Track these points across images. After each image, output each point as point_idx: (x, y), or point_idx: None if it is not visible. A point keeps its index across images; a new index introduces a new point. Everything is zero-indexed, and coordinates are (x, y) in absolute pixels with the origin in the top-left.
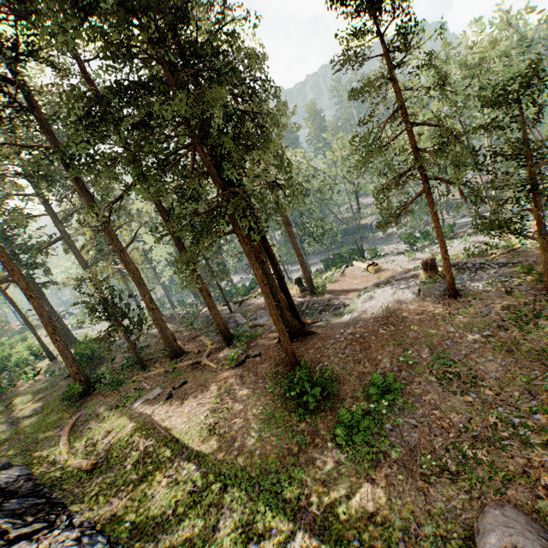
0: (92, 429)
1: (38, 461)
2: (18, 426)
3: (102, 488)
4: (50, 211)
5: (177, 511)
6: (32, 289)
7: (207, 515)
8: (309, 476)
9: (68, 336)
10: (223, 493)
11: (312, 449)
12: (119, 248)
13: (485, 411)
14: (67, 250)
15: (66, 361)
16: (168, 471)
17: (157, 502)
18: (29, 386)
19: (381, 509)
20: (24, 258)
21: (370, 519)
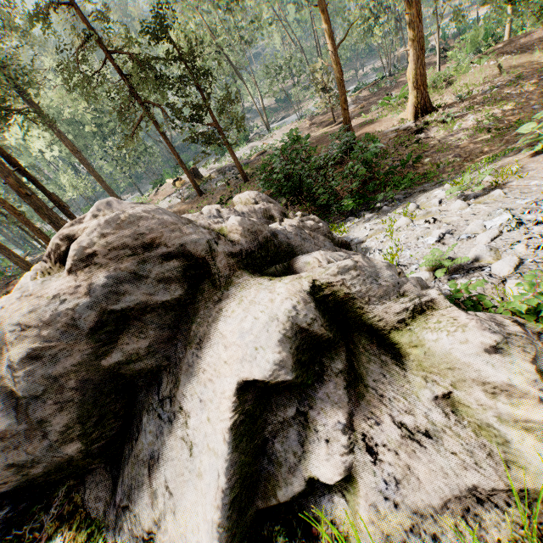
0: None
1: None
2: None
3: None
4: None
5: None
6: None
7: None
8: None
9: None
10: None
11: None
12: None
13: None
14: None
15: None
16: None
17: None
18: None
19: None
20: None
21: None
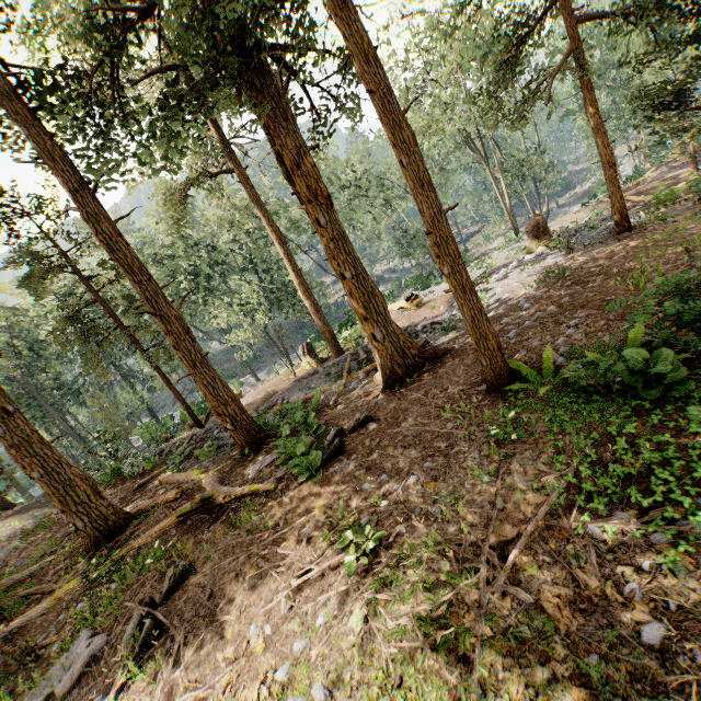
0: None
1: None
2: None
3: None
4: None
5: None
6: None
7: None
8: None
9: None
10: None
11: None
12: None
13: None
14: None
15: None
16: None
17: None
18: None
19: None
20: None
21: None
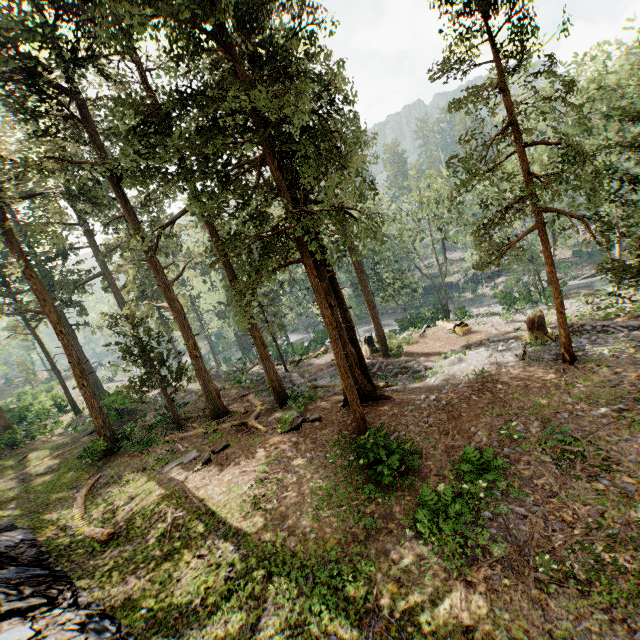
0: (112, 493)
1: (47, 525)
2: (29, 484)
3: (117, 564)
4: (93, 244)
5: (207, 601)
6: (63, 324)
7: (245, 610)
8: (380, 570)
9: (98, 387)
10: (267, 583)
11: (384, 537)
12: (164, 282)
13: (623, 503)
14: (106, 288)
15: (91, 411)
16: (199, 550)
17: (182, 586)
18: (48, 441)
19: (480, 621)
20: (58, 293)
21: (465, 634)
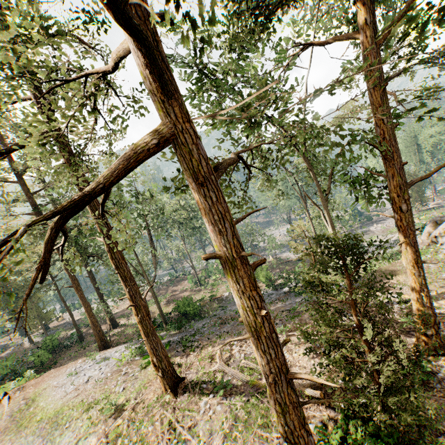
0: None
1: None
2: None
3: None
4: None
5: None
6: None
7: None
8: None
9: None
10: None
11: None
12: None
13: None
14: None
15: None
16: None
17: None
18: None
19: None
20: None
21: None
